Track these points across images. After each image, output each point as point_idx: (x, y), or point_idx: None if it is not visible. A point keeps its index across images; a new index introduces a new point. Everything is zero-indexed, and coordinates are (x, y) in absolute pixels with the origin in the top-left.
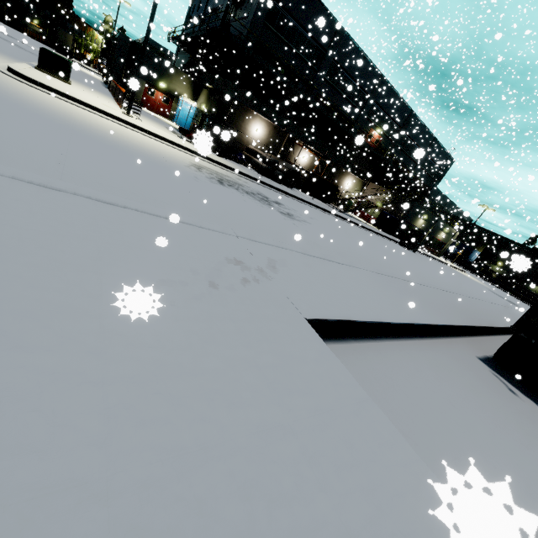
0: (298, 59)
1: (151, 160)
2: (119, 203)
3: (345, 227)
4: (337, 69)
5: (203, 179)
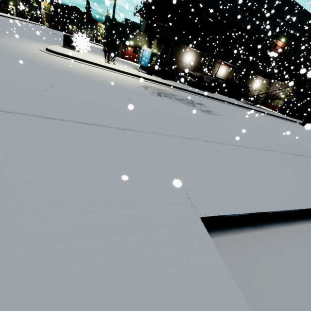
0: (216, 1)
1: (112, 86)
2: (57, 116)
3: (254, 116)
4: (246, 0)
5: (146, 94)
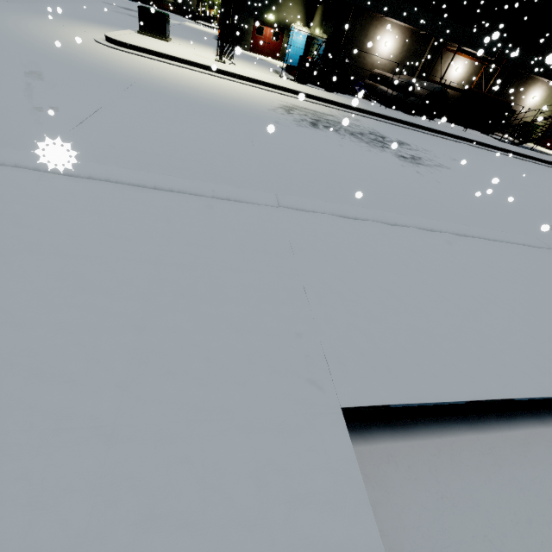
0: None
1: (221, 108)
2: (82, 171)
3: (518, 167)
4: None
5: (287, 123)
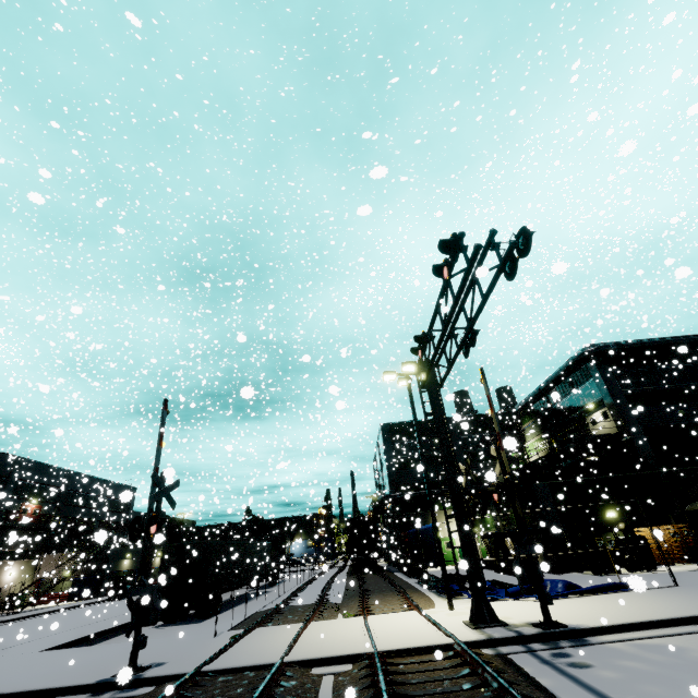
0: None
1: None
2: None
3: (32, 623)
4: None
5: None
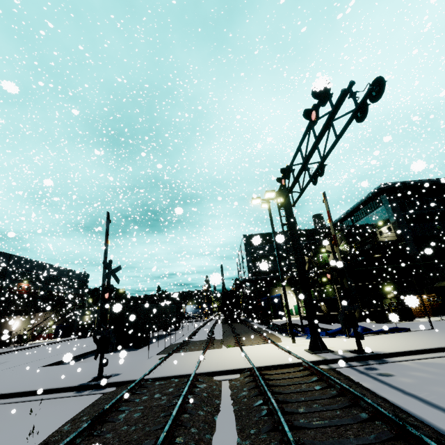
0: None
1: None
2: None
3: (33, 351)
4: None
5: None
